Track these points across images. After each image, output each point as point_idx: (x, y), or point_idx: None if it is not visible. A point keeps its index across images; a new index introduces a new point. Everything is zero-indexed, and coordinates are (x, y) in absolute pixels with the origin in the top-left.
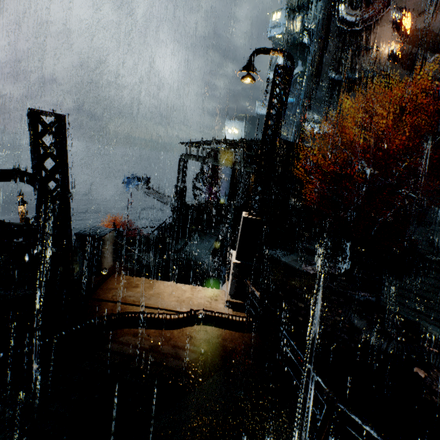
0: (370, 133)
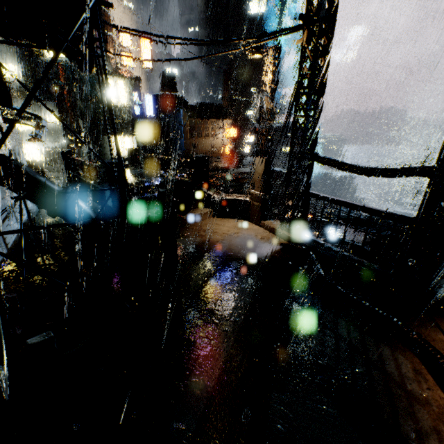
0: None
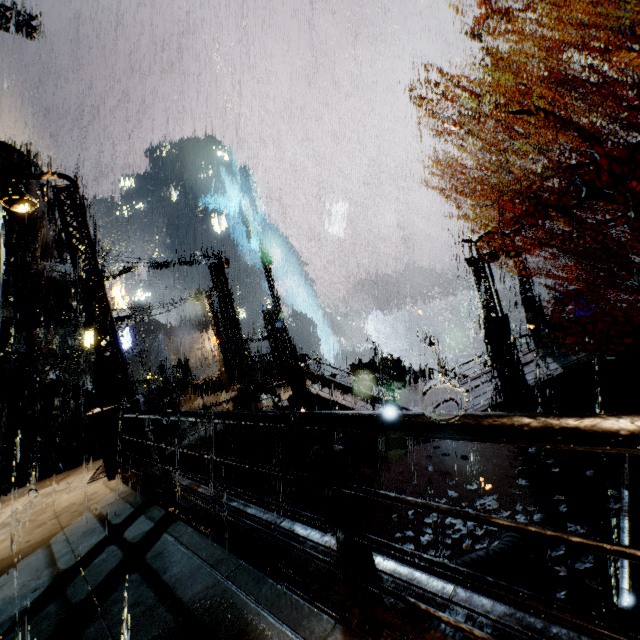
0: None
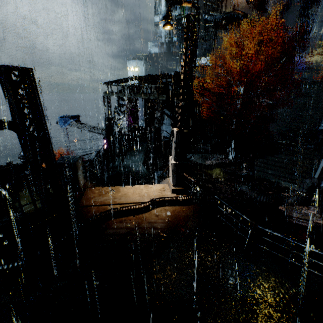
0: (236, 61)
